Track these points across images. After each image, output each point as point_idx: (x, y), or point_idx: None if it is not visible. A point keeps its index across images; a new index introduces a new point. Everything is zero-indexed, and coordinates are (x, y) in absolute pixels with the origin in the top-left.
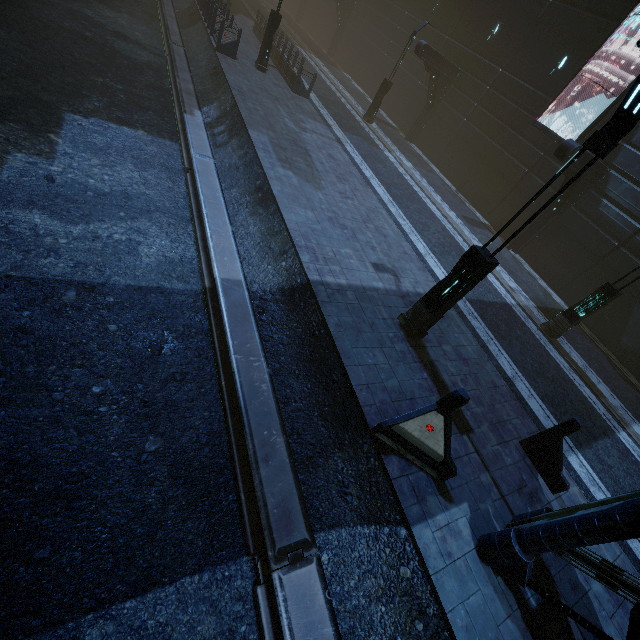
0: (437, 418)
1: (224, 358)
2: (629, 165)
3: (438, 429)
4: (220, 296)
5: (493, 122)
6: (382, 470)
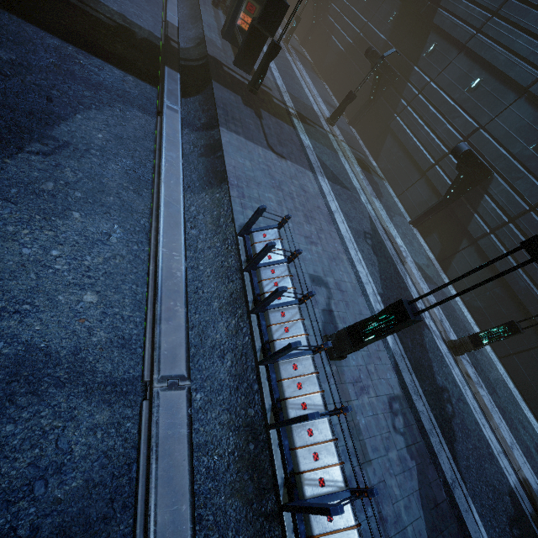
0: None
1: None
2: None
3: None
4: None
5: None
6: None
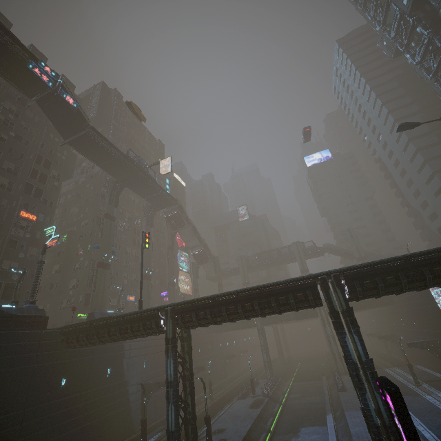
0: None
1: None
2: None
3: None
4: None
5: None
6: None
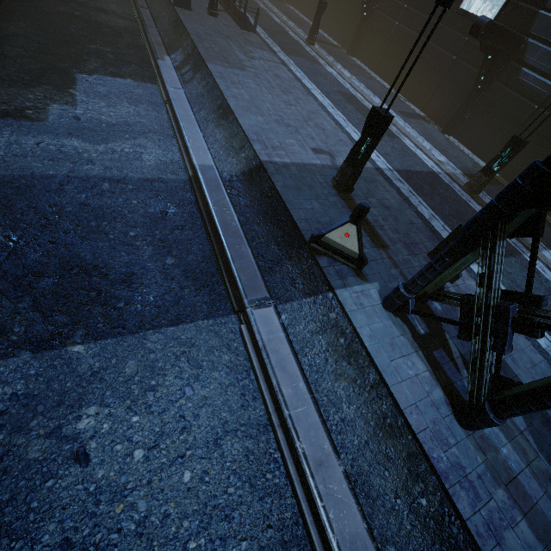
0: (351, 228)
1: (208, 215)
2: (544, 30)
3: (353, 235)
4: (199, 175)
5: (422, 19)
6: (316, 264)
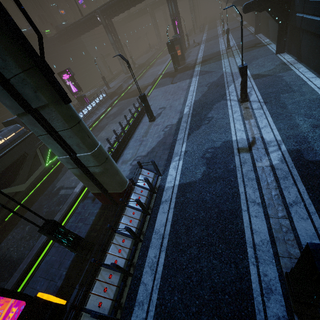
0: None
1: None
2: None
3: None
4: None
5: None
6: None
